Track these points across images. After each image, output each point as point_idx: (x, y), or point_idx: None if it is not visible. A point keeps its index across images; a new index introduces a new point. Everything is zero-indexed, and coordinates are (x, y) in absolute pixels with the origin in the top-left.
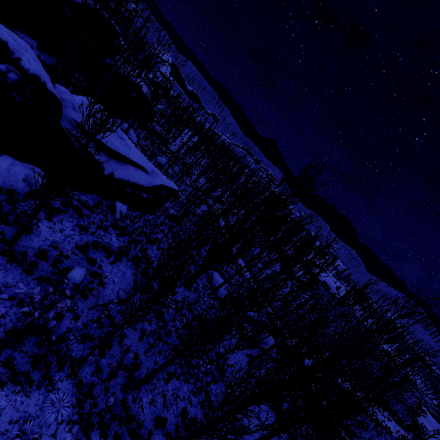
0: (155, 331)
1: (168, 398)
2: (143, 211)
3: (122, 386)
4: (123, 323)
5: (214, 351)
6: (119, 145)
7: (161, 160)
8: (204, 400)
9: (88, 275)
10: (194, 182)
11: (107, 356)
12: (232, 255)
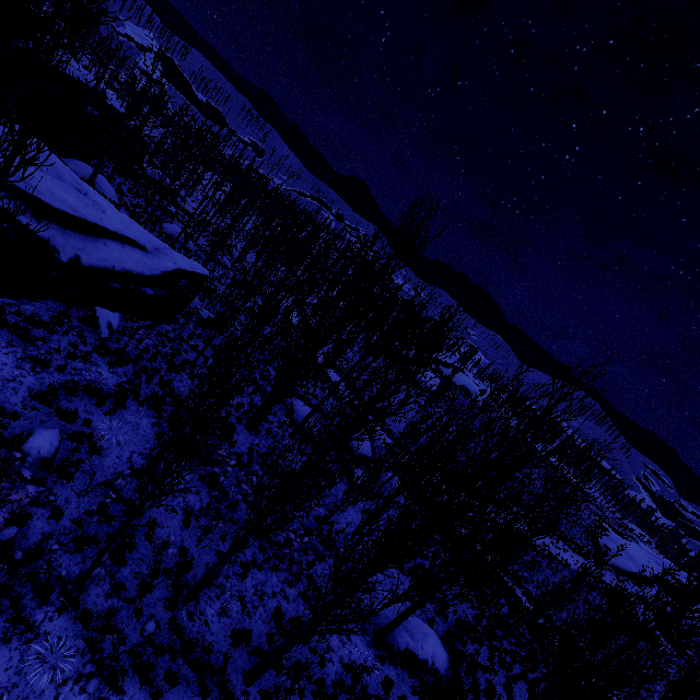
0: (210, 507)
1: (249, 600)
2: (153, 320)
3: (165, 602)
4: (141, 502)
5: (312, 517)
6: (78, 204)
7: (171, 229)
8: (307, 589)
9: (66, 440)
10: (239, 261)
11: (130, 562)
12: (317, 366)
